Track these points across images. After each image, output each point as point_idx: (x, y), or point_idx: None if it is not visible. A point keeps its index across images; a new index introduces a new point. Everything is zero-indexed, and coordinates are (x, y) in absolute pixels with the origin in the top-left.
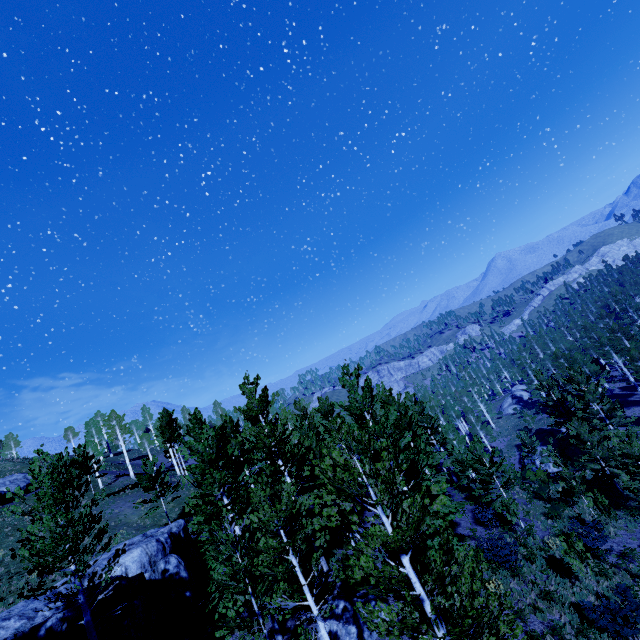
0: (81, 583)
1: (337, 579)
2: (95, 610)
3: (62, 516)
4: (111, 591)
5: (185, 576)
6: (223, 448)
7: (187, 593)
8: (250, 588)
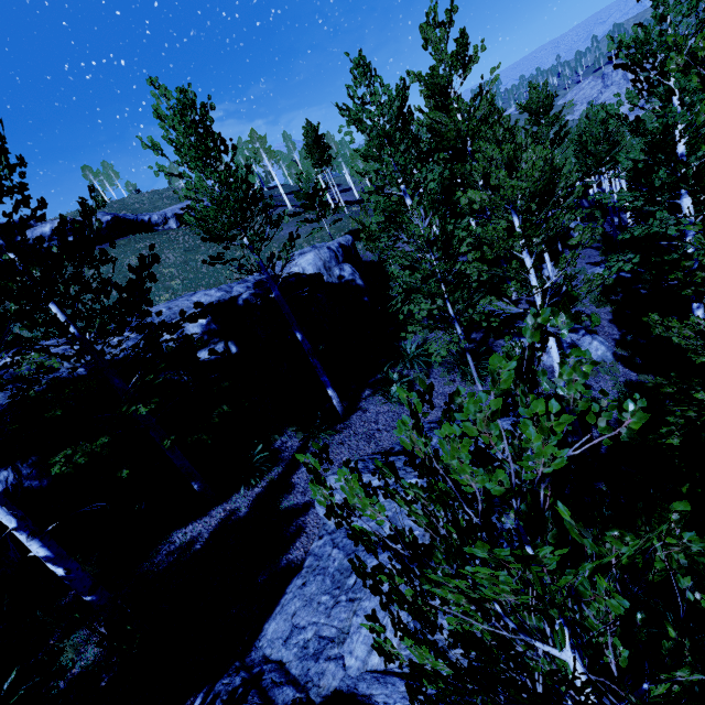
0: (260, 260)
1: (597, 289)
2: (282, 286)
3: (213, 176)
4: (294, 282)
5: (361, 284)
6: (403, 125)
7: (364, 299)
8: (446, 294)
